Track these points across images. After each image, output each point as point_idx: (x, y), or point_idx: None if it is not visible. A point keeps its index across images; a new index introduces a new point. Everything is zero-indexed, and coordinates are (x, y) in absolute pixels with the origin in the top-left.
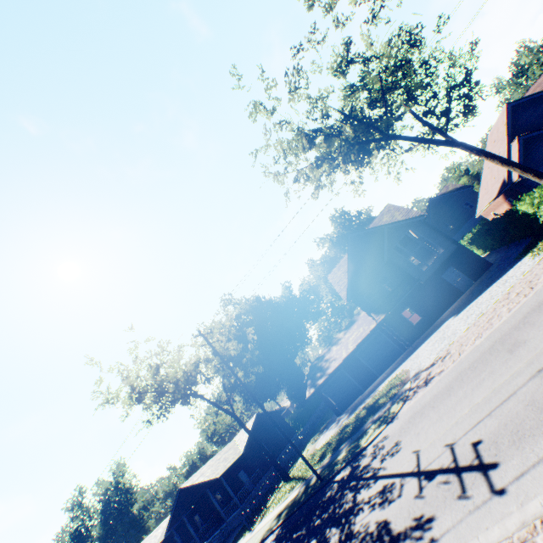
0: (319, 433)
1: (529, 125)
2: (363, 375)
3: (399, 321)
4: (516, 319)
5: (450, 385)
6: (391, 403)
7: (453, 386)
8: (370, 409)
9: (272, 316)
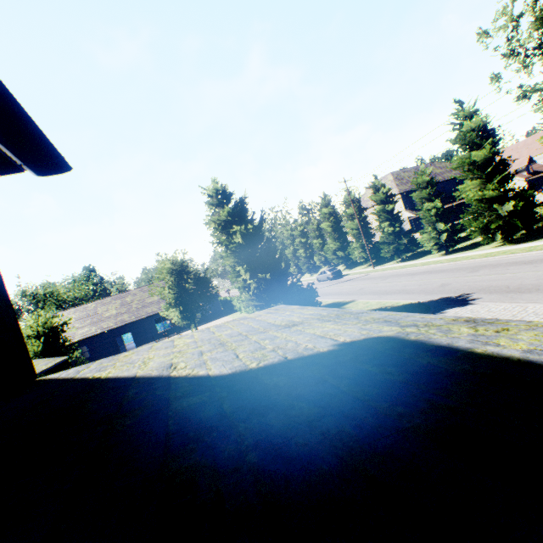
0: None
1: None
2: None
3: None
4: None
5: None
6: None
7: None
8: None
9: None
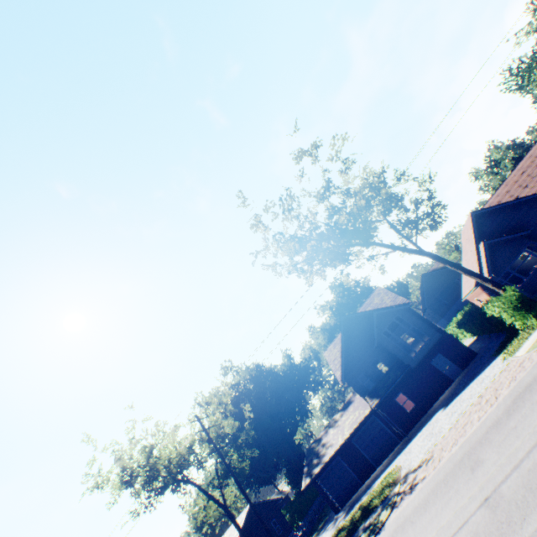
0: (316, 534)
1: (492, 231)
2: (360, 465)
3: (393, 406)
4: (481, 431)
5: (428, 498)
6: (381, 508)
7: (429, 499)
8: (364, 511)
9: (272, 385)
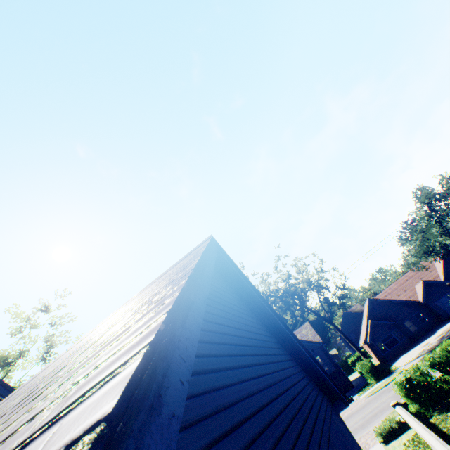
0: None
1: (378, 313)
2: None
3: None
4: None
5: None
6: None
7: None
8: None
9: None
